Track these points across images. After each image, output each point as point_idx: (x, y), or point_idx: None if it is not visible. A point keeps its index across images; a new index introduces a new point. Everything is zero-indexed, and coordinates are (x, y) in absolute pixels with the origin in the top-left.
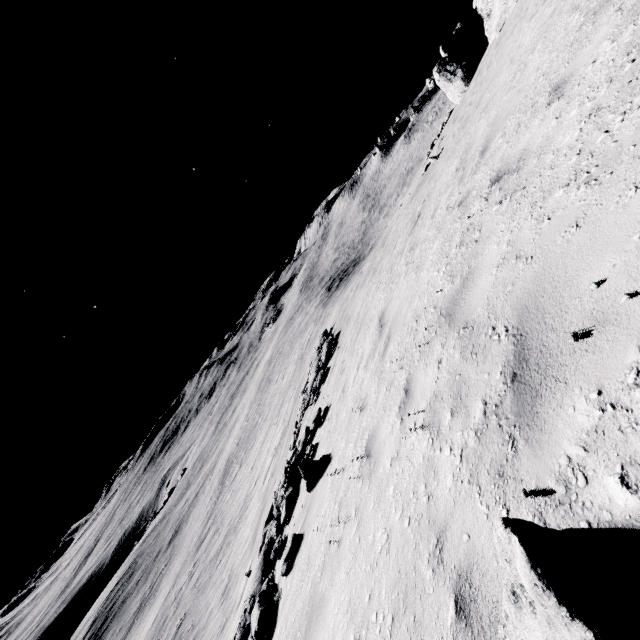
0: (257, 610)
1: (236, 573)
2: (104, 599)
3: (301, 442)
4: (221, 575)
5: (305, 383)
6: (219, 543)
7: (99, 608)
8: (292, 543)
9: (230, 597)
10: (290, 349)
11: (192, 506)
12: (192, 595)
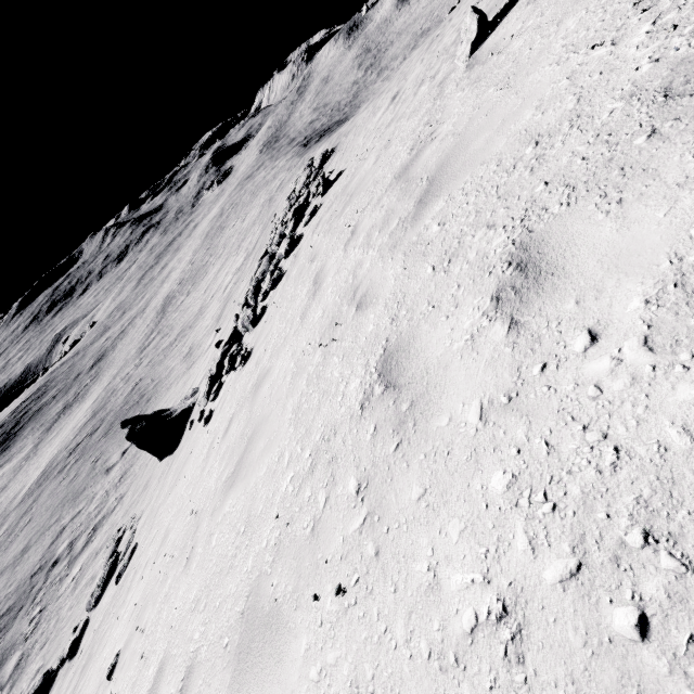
0: (287, 240)
1: (198, 344)
2: (9, 413)
3: (303, 199)
4: (180, 351)
5: (292, 190)
6: (172, 339)
7: (4, 419)
8: (315, 207)
9: (195, 354)
10: (252, 198)
11: (118, 339)
12: (146, 369)
